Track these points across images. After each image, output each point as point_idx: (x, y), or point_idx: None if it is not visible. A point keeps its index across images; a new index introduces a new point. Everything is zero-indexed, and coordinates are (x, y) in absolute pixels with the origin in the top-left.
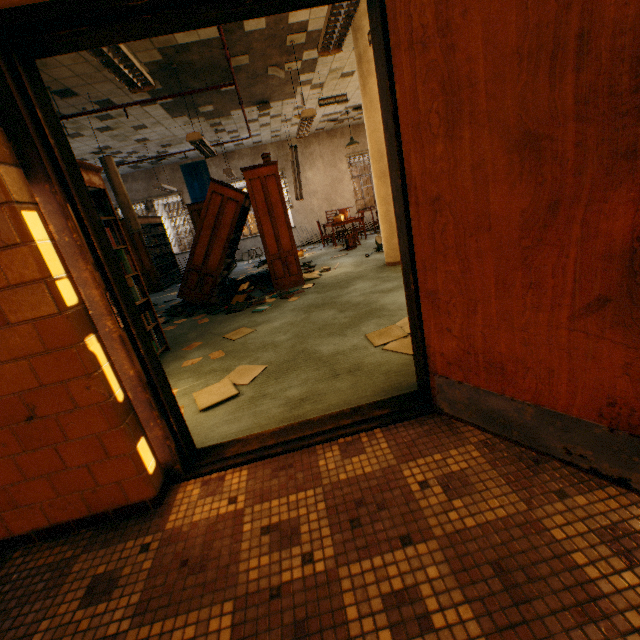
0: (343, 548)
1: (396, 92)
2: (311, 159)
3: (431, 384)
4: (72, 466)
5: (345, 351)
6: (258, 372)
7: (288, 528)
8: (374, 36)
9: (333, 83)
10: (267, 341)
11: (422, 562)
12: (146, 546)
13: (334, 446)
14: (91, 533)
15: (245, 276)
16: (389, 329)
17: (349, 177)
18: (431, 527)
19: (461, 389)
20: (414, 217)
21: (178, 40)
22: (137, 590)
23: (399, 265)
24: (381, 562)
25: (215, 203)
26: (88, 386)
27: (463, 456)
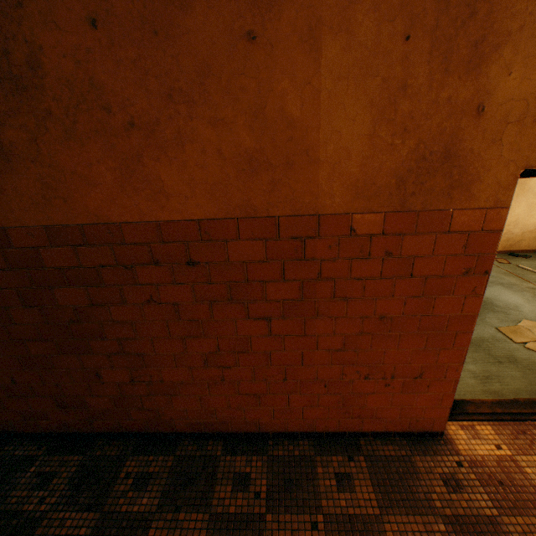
0: None
1: None
2: None
3: None
4: (416, 405)
5: (488, 339)
6: None
7: None
8: None
9: None
10: None
11: None
12: (457, 462)
13: None
14: (404, 442)
15: None
16: (518, 329)
17: None
18: None
19: None
20: None
21: None
22: (480, 491)
23: None
24: None
25: None
26: (457, 369)
27: None
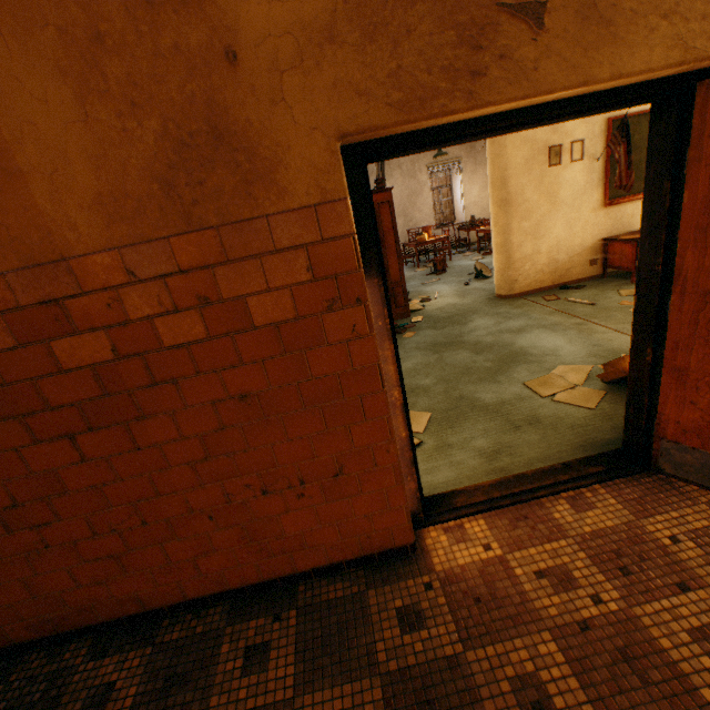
0: (625, 592)
1: (683, 197)
2: (388, 169)
3: (654, 446)
4: (357, 515)
5: (510, 400)
6: (426, 420)
7: (559, 573)
8: (655, 139)
9: None
10: (411, 384)
11: (707, 605)
12: (427, 584)
13: (560, 500)
14: (362, 572)
15: None
16: (549, 378)
17: (429, 189)
18: (700, 576)
19: (694, 454)
20: (675, 303)
21: None
22: (447, 621)
23: (513, 298)
24: (669, 604)
25: None
26: (388, 449)
27: (699, 514)
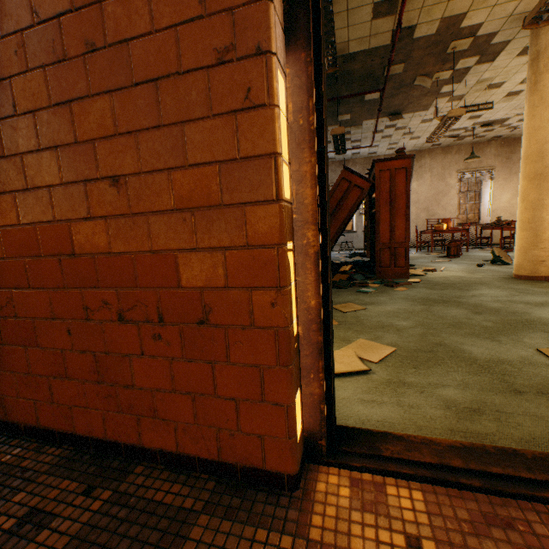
0: None
1: None
2: (419, 171)
3: None
4: (220, 394)
5: (512, 361)
6: (386, 352)
7: None
8: None
9: (474, 95)
10: (384, 322)
11: None
12: None
13: None
14: (212, 484)
15: (340, 261)
16: None
17: (455, 191)
18: None
19: None
20: None
21: (350, 49)
22: None
23: (536, 280)
24: None
25: (341, 188)
26: (273, 302)
27: None
